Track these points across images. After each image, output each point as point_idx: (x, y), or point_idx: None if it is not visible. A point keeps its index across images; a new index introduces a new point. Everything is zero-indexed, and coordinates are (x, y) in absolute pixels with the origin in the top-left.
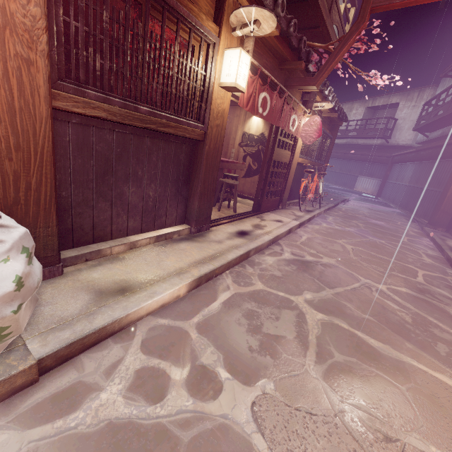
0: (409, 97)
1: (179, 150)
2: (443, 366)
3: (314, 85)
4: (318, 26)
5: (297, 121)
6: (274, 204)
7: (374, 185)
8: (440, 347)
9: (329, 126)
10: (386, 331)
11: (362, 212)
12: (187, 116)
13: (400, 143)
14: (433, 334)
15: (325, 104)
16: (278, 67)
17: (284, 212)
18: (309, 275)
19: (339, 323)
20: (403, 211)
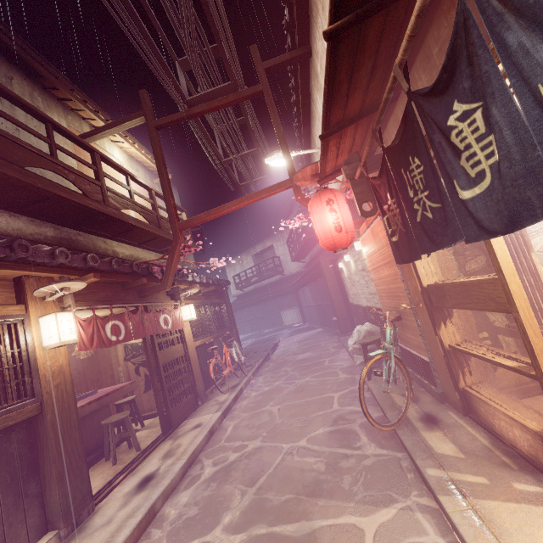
0: (276, 238)
1: (6, 443)
2: (346, 503)
3: (165, 289)
4: (155, 238)
5: (170, 317)
6: (190, 405)
7: (297, 313)
8: (345, 481)
9: (216, 295)
10: (302, 501)
11: (292, 350)
12: (10, 397)
13: (293, 272)
14: (341, 469)
15: (191, 291)
16: (123, 289)
17: (206, 406)
18: (231, 484)
19: (258, 532)
20: (324, 328)
